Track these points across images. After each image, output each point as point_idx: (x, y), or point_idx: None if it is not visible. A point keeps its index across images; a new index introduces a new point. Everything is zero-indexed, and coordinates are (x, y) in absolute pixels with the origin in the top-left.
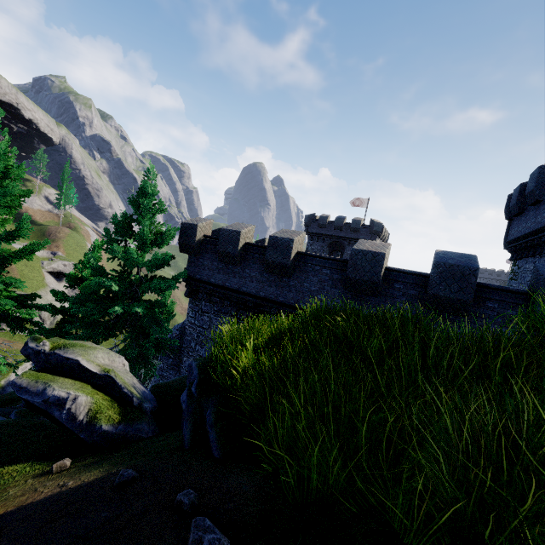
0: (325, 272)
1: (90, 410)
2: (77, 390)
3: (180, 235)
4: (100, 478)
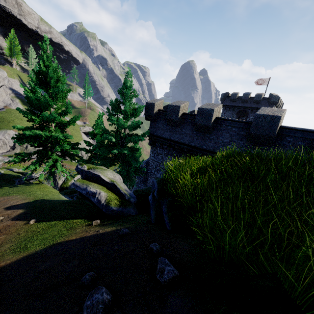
0: (234, 130)
1: (106, 199)
2: (100, 189)
3: (145, 110)
4: (113, 230)
